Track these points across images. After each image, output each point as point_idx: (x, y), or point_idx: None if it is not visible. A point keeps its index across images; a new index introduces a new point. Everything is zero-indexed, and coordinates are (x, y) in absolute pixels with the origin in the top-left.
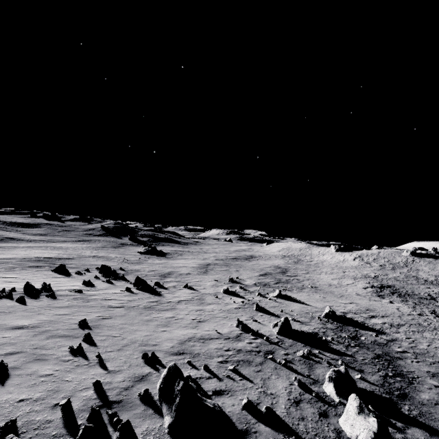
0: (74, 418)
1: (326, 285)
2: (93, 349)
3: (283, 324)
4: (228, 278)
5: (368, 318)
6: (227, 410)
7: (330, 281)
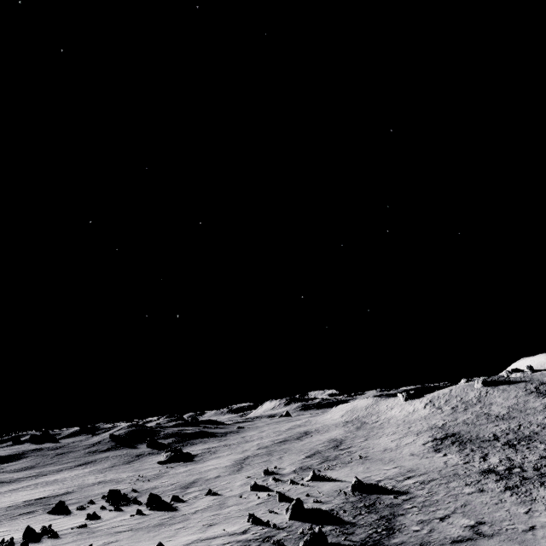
0: None
1: (380, 450)
2: None
3: (294, 506)
4: (263, 471)
5: (401, 481)
6: None
7: (388, 444)
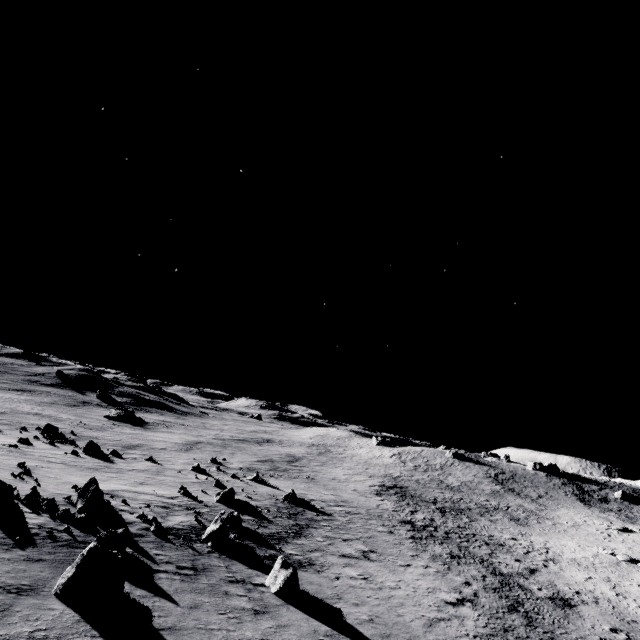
0: (18, 496)
1: (329, 478)
2: (31, 479)
3: (225, 492)
4: (210, 458)
5: (331, 506)
6: (125, 516)
7: (339, 476)
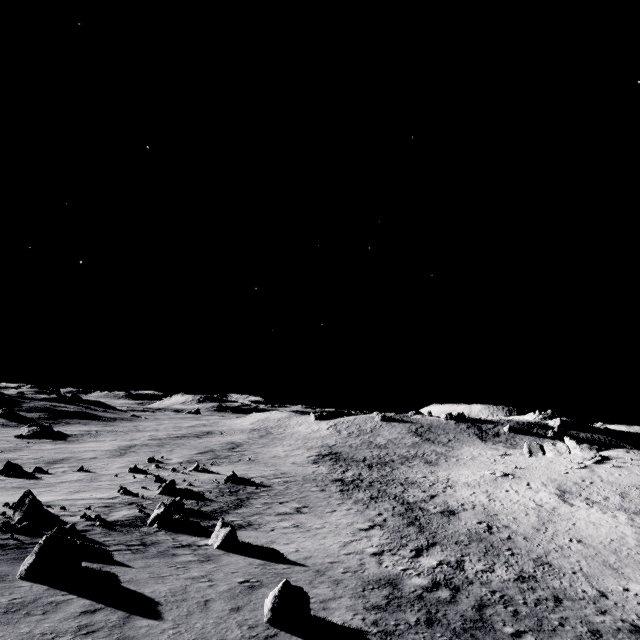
0: None
1: (269, 457)
2: None
3: (166, 484)
4: (148, 458)
5: (271, 479)
6: (67, 519)
7: (279, 453)
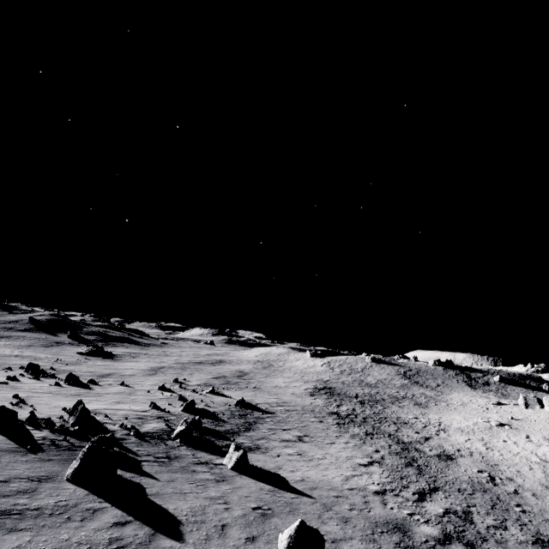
0: (21, 419)
1: (272, 386)
2: (27, 406)
3: (188, 403)
4: (173, 379)
5: (274, 406)
6: (109, 427)
7: (280, 384)
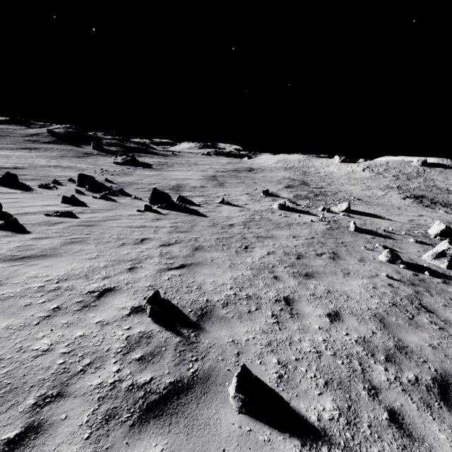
0: None
1: (364, 196)
2: None
3: None
4: (262, 191)
5: None
6: None
7: (363, 192)
